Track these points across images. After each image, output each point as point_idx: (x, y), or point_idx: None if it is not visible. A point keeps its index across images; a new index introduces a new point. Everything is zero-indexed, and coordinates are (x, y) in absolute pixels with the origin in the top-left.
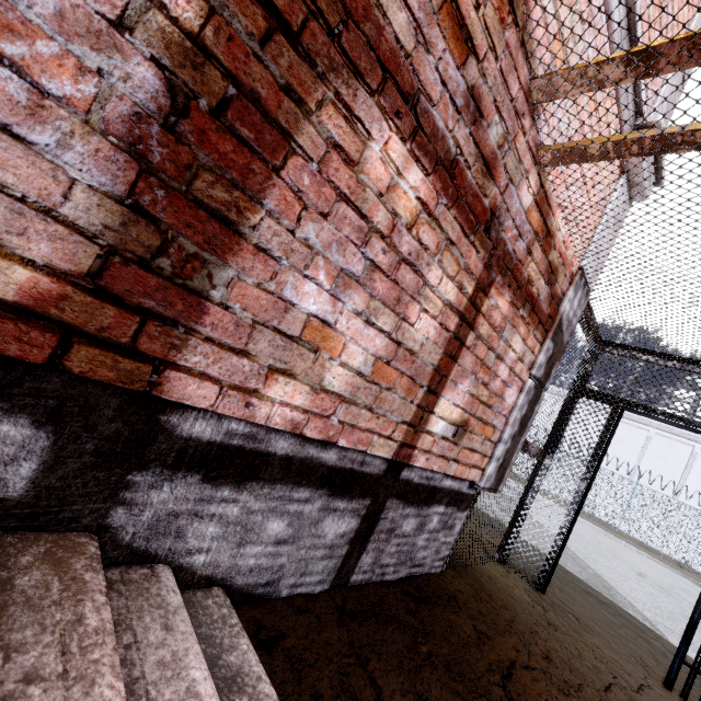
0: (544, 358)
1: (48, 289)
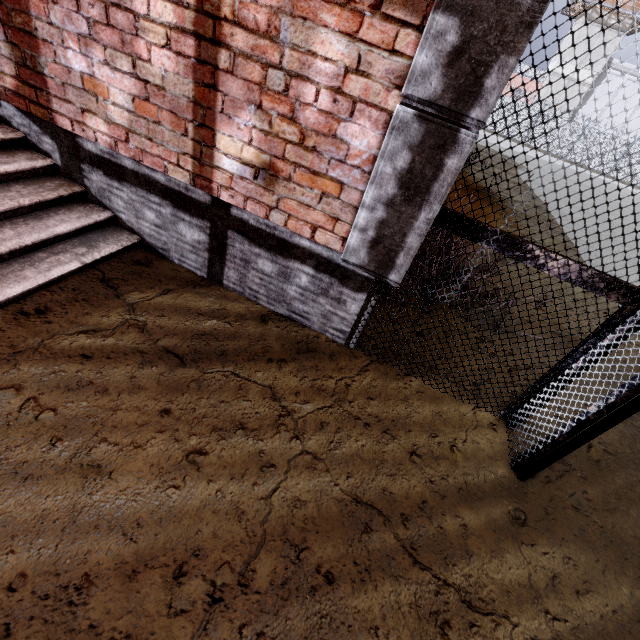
0: (431, 56)
1: (16, 84)
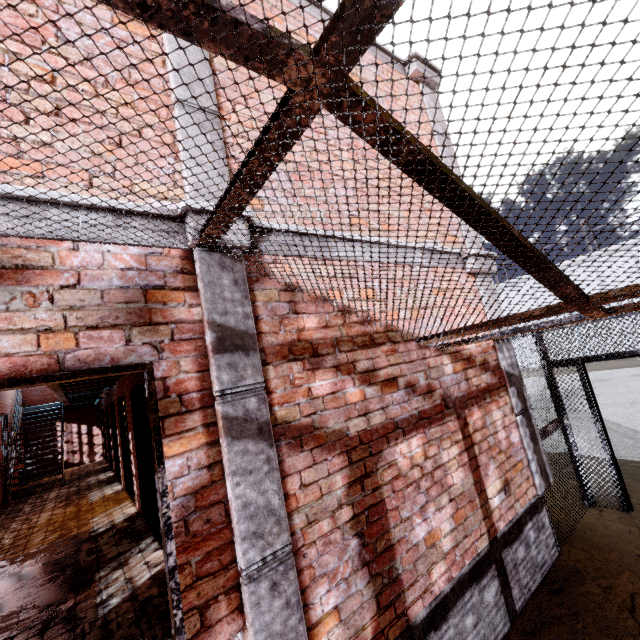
0: (515, 398)
1: (374, 624)
